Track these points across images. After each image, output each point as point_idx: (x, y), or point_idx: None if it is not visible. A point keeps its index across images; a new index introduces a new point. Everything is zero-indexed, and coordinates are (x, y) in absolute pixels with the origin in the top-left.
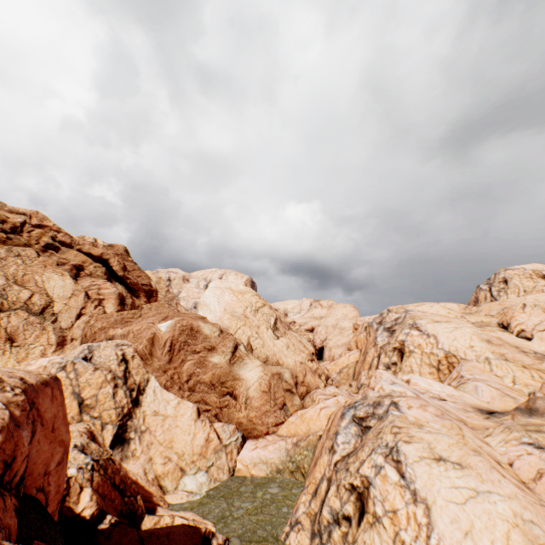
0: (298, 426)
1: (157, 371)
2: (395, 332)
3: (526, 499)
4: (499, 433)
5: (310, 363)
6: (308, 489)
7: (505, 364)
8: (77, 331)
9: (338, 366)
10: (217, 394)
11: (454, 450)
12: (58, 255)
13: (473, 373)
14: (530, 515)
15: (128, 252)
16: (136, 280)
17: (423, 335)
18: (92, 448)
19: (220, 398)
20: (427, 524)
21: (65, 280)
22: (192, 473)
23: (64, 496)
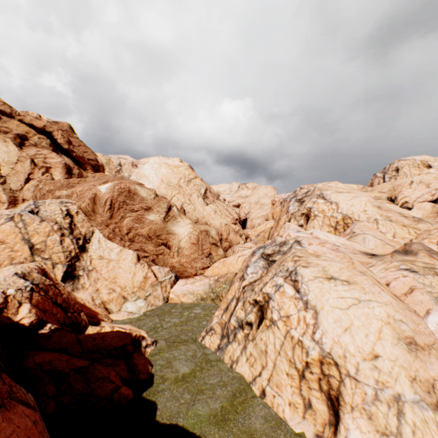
0: (220, 269)
1: (100, 225)
2: (304, 202)
3: (399, 306)
4: (381, 264)
5: (233, 225)
6: (221, 306)
7: (389, 223)
8: (27, 193)
9: (257, 232)
10: (154, 245)
11: (344, 272)
12: None
13: (363, 230)
14: (401, 316)
15: (72, 129)
16: (82, 154)
17: (327, 203)
18: (34, 276)
19: (156, 247)
20: (313, 324)
21: (8, 146)
22: (132, 300)
23: (1, 308)
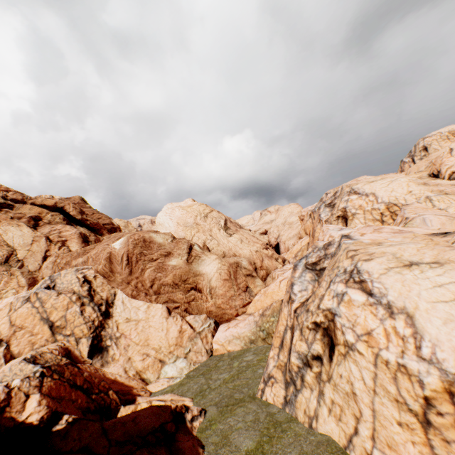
0: (263, 301)
1: (121, 285)
2: (336, 204)
3: None
4: None
5: (265, 250)
6: (274, 344)
7: (446, 197)
8: (46, 271)
9: (293, 253)
10: (182, 292)
11: (425, 252)
12: (13, 212)
13: (416, 212)
14: None
15: (84, 200)
16: (96, 221)
17: (362, 197)
18: (46, 358)
19: (185, 294)
20: (413, 335)
21: (22, 230)
22: (171, 362)
23: (1, 408)
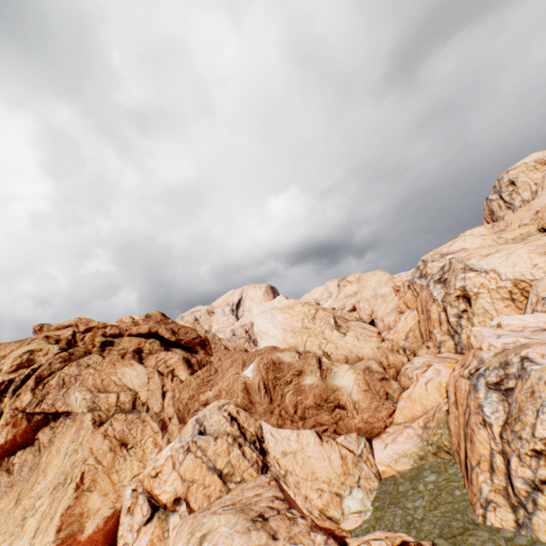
0: (412, 408)
1: (264, 415)
2: (449, 281)
3: None
4: None
5: (383, 344)
6: (481, 467)
7: None
8: (169, 410)
9: (399, 333)
10: (326, 412)
11: None
12: (115, 349)
13: None
14: None
15: (165, 315)
16: (187, 338)
17: (481, 274)
18: None
19: (330, 414)
20: None
21: (136, 369)
22: (347, 494)
23: None
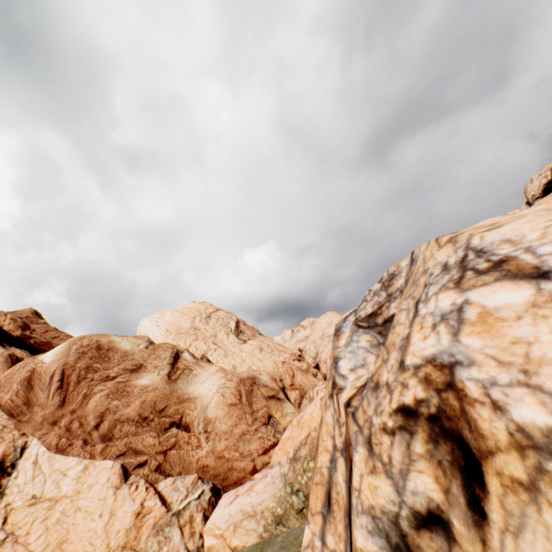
0: (297, 438)
1: (40, 428)
2: None
3: None
4: None
5: (297, 362)
6: (311, 505)
7: None
8: None
9: None
10: (154, 432)
11: None
12: None
13: None
14: None
15: (38, 314)
16: (47, 340)
17: None
18: None
19: (159, 436)
20: None
21: None
22: None
23: None
